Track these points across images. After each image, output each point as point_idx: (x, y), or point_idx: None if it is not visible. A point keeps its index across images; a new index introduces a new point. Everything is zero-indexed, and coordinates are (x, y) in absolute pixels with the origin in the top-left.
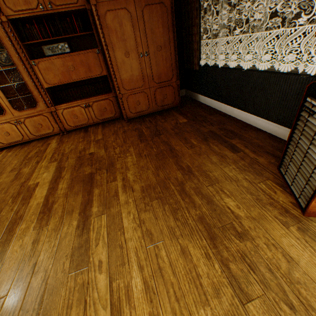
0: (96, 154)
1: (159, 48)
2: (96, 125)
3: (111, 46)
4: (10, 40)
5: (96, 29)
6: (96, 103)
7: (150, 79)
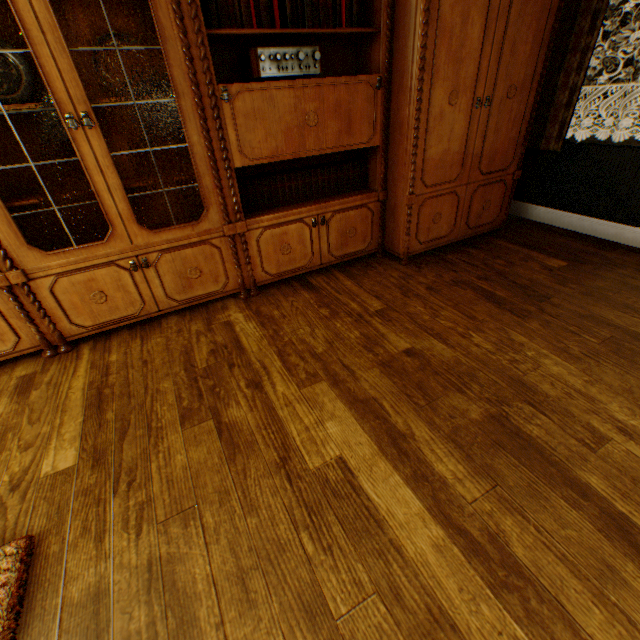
0: (428, 353)
1: (512, 92)
2: (321, 271)
3: (430, 71)
4: (178, 14)
5: (391, 24)
6: (339, 215)
7: (474, 164)
